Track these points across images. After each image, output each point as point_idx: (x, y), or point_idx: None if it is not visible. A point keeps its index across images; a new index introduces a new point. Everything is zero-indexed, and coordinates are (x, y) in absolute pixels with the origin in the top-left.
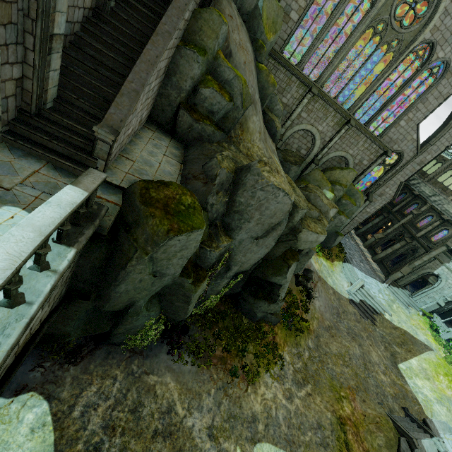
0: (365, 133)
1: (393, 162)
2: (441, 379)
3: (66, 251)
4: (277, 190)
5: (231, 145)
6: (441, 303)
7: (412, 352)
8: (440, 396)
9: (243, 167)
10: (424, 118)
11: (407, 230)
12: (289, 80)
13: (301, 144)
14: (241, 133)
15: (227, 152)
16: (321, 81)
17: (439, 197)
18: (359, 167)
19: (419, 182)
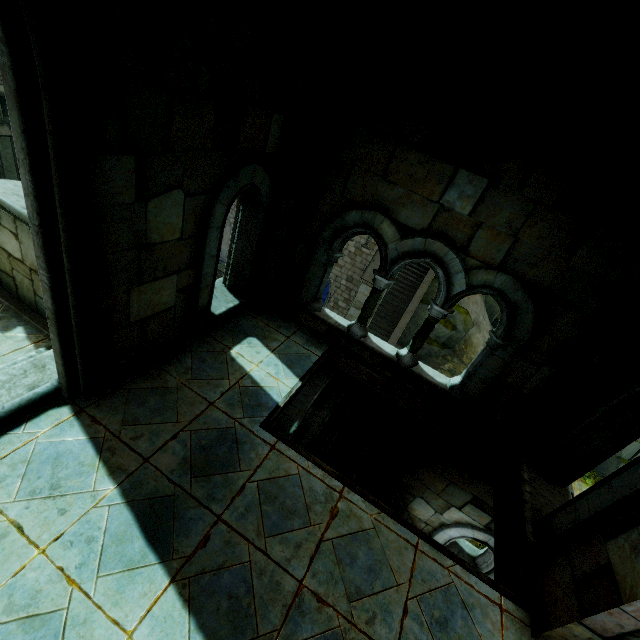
0: None
1: None
2: None
3: None
4: None
5: (454, 358)
6: None
7: None
8: None
9: None
10: None
11: None
12: None
13: None
14: (465, 347)
15: (448, 365)
16: None
17: None
18: None
19: None
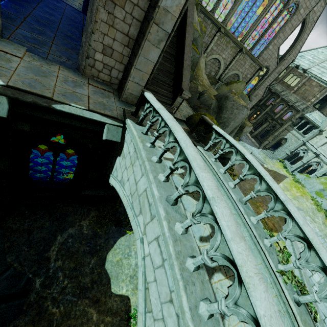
0: (250, 57)
1: (263, 73)
2: (293, 189)
3: (210, 153)
4: (244, 108)
5: (196, 81)
6: (288, 153)
7: (279, 180)
8: (294, 197)
9: (221, 97)
10: (282, 42)
11: (269, 115)
12: (206, 23)
13: (212, 68)
14: (197, 71)
15: (199, 87)
16: (226, 22)
17: (286, 92)
18: (245, 80)
19: (273, 83)
